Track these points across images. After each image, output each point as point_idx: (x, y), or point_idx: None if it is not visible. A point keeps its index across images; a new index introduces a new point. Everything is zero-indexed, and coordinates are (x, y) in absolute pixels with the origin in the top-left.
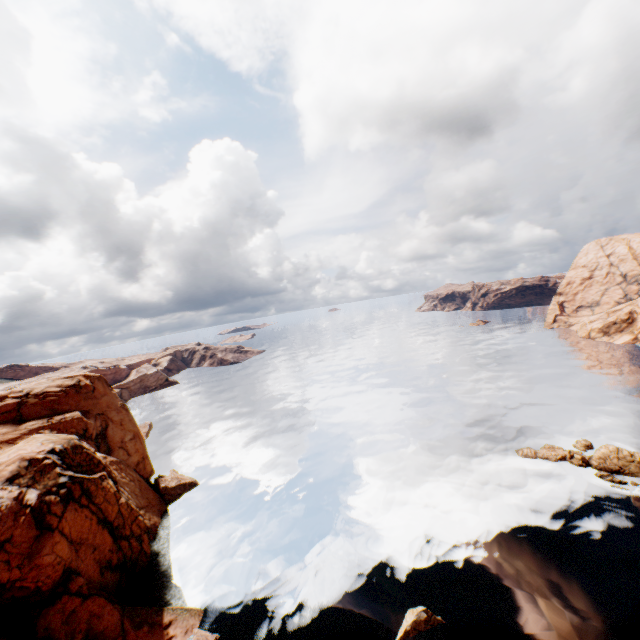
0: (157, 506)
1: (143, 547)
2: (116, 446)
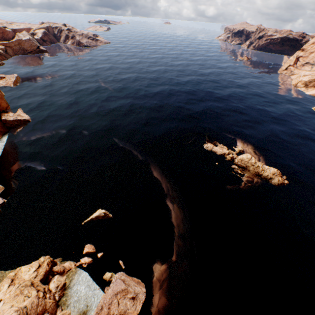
0: None
1: None
2: None
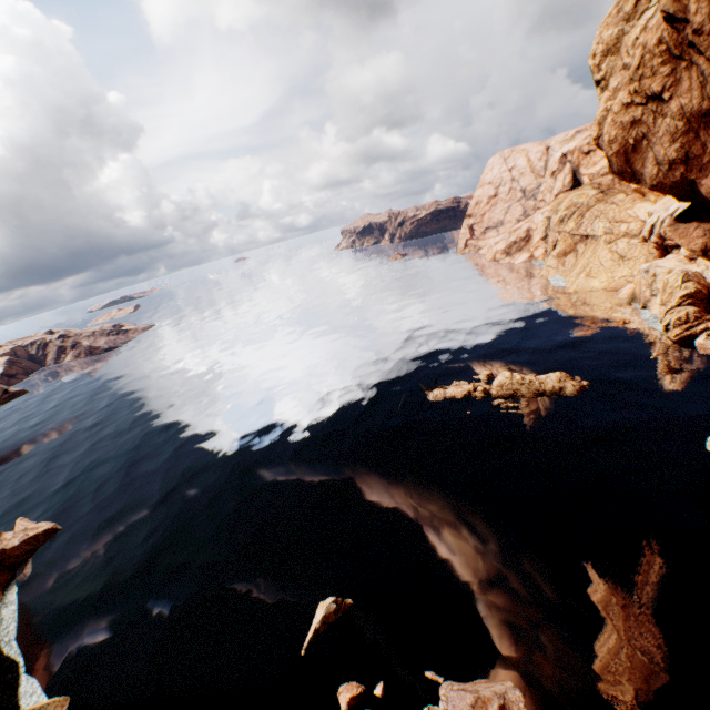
0: None
1: None
2: None
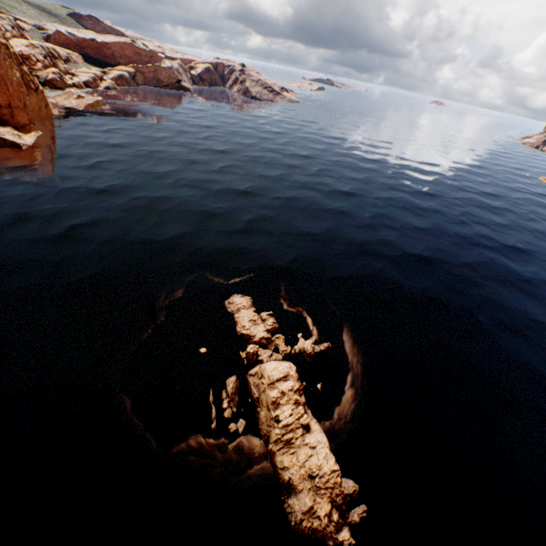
0: None
1: None
2: None
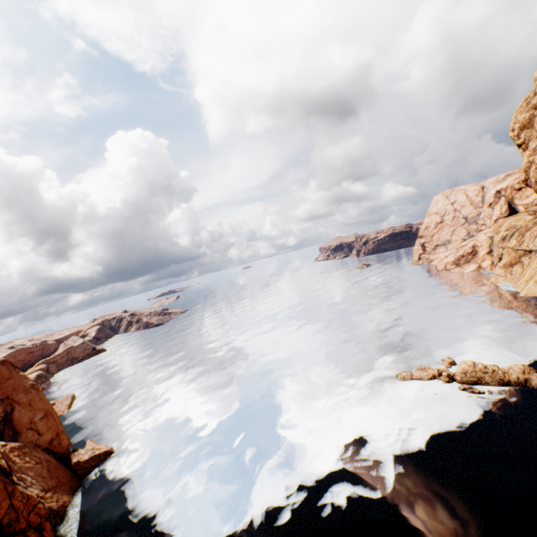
0: (68, 483)
1: (44, 536)
2: (24, 428)
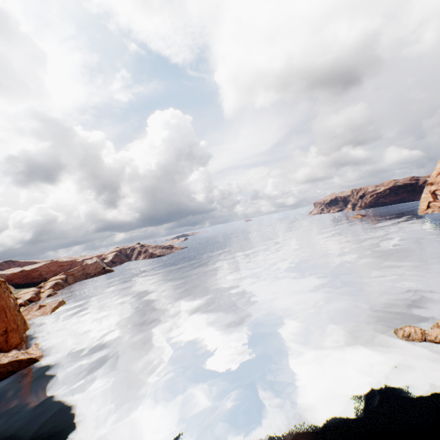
0: None
1: None
2: None
